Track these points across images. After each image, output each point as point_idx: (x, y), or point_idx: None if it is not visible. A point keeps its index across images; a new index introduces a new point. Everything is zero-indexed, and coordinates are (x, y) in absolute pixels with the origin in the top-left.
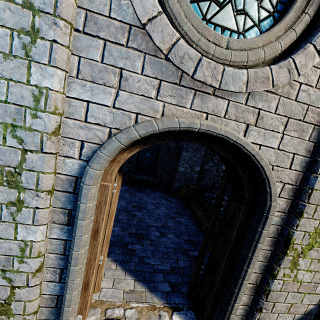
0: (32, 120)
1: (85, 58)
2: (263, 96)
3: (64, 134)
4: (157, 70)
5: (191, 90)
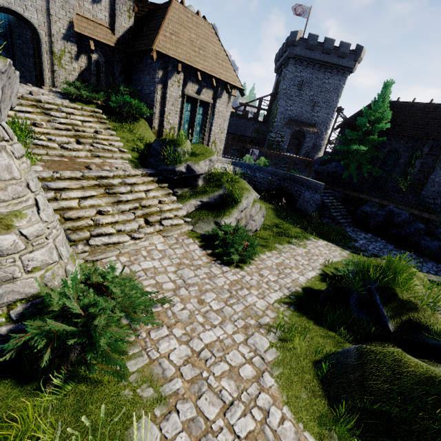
0: None
1: None
2: (25, 1)
3: None
4: None
5: None
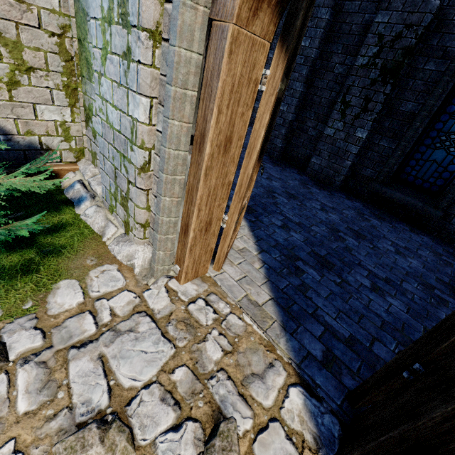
0: None
1: None
2: None
3: None
4: None
5: None
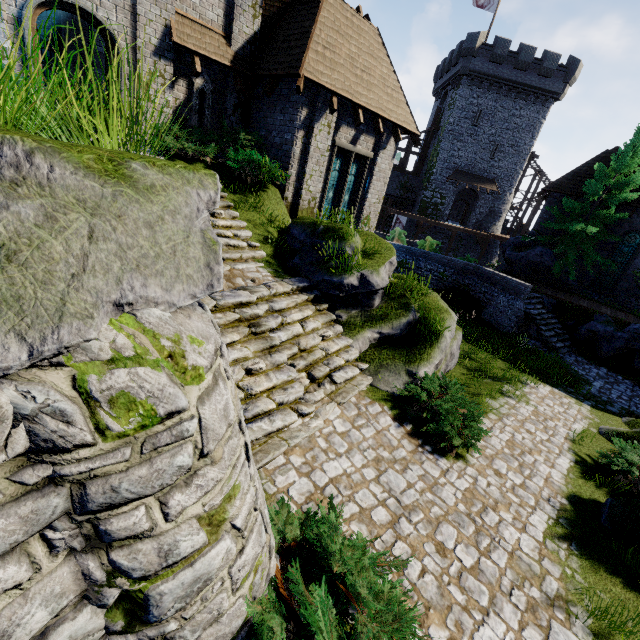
0: None
1: None
2: None
3: None
4: None
5: None
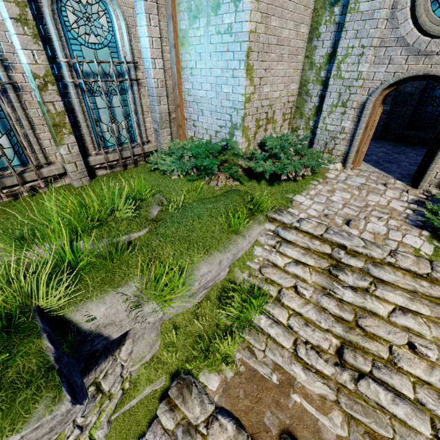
0: (355, 83)
1: (377, 56)
2: None
3: (363, 87)
4: (407, 52)
5: (423, 56)
